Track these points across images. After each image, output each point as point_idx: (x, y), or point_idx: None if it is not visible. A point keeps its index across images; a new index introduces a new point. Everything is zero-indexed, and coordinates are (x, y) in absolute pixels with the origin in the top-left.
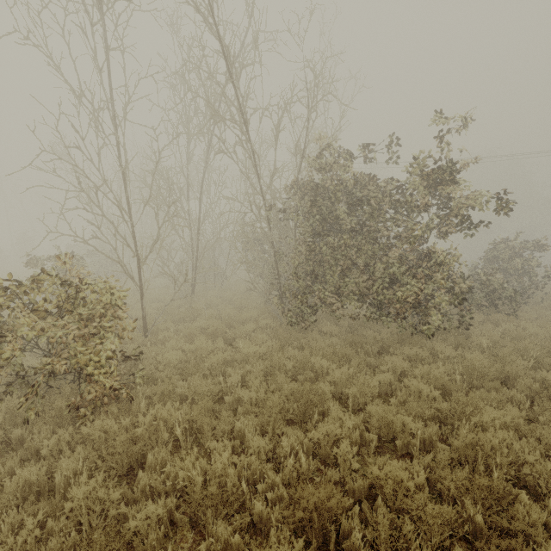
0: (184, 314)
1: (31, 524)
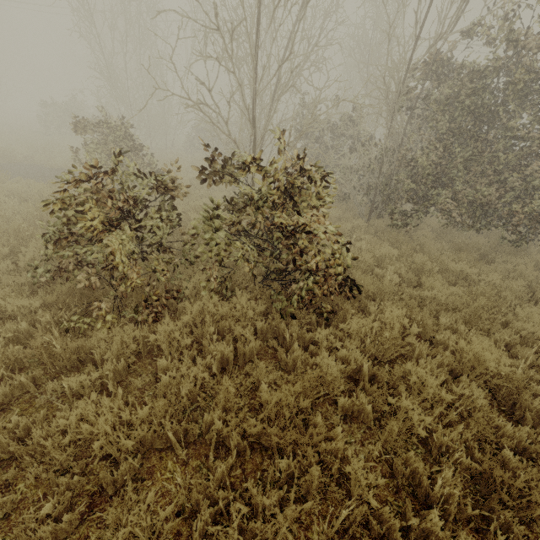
0: None
1: (407, 405)
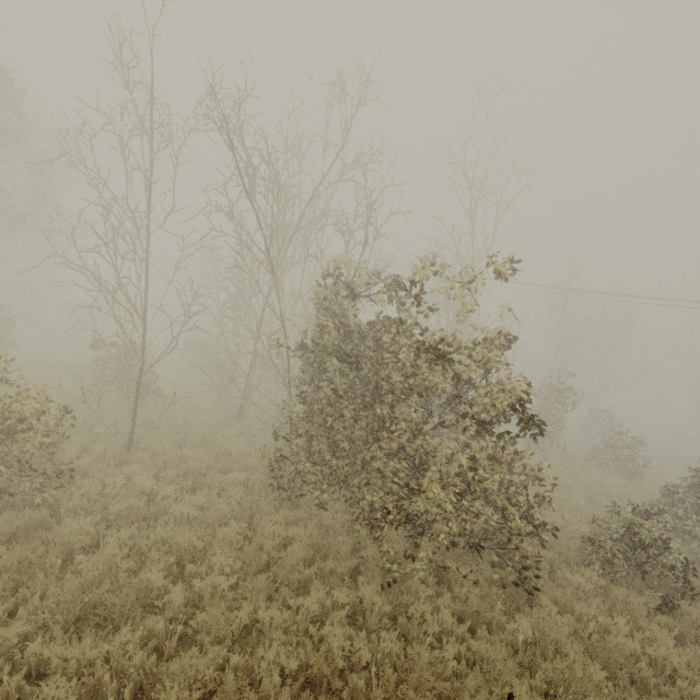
0: (197, 437)
1: None
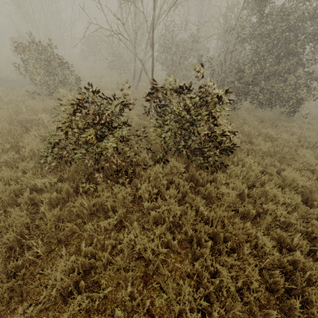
0: None
1: (272, 207)
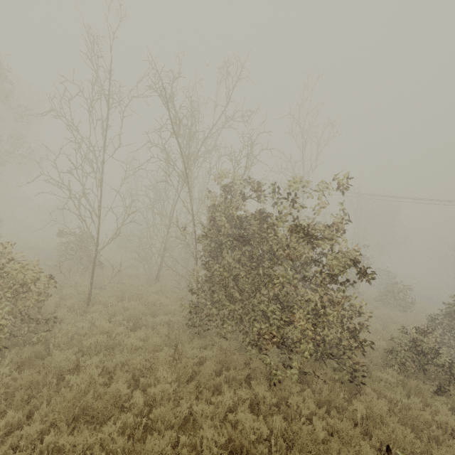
0: (132, 294)
1: None
